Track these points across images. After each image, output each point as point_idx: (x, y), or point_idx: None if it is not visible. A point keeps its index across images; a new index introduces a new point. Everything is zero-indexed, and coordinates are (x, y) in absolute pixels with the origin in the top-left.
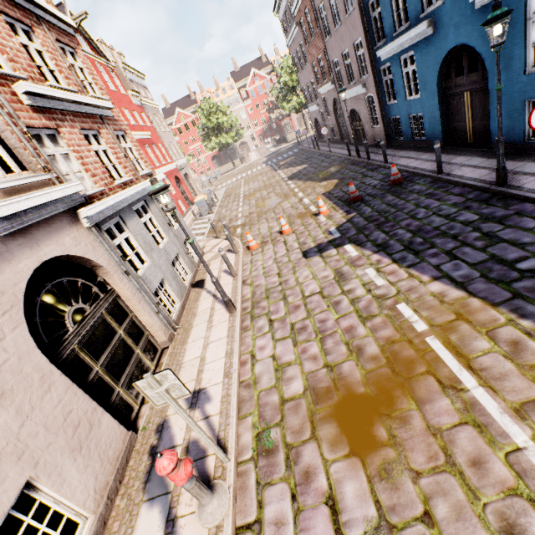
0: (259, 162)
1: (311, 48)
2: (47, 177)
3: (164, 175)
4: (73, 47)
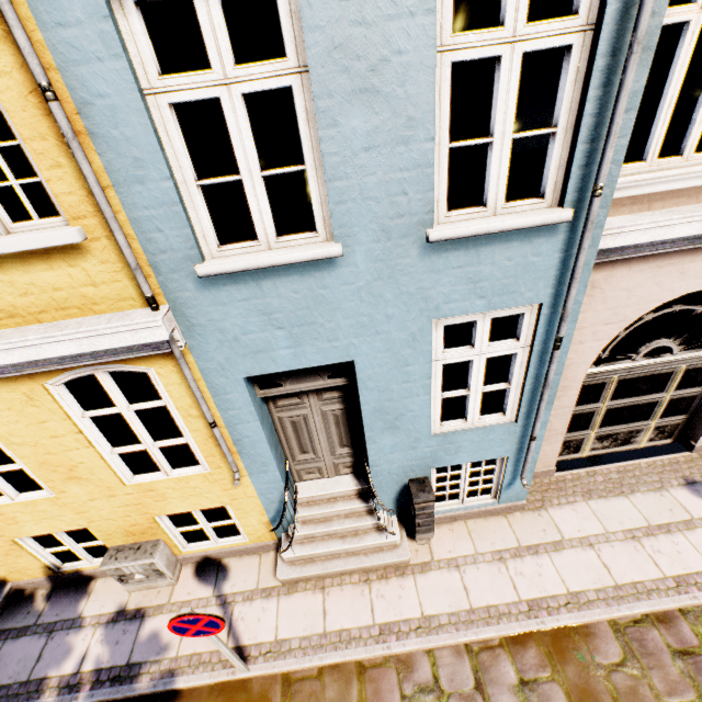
0: None
1: None
2: None
3: None
4: None
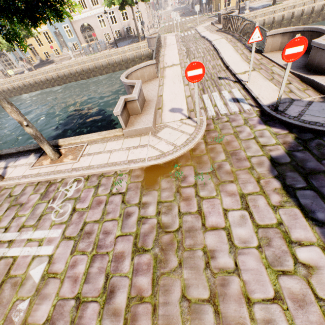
0: (170, 10)
1: None
2: None
3: None
4: None
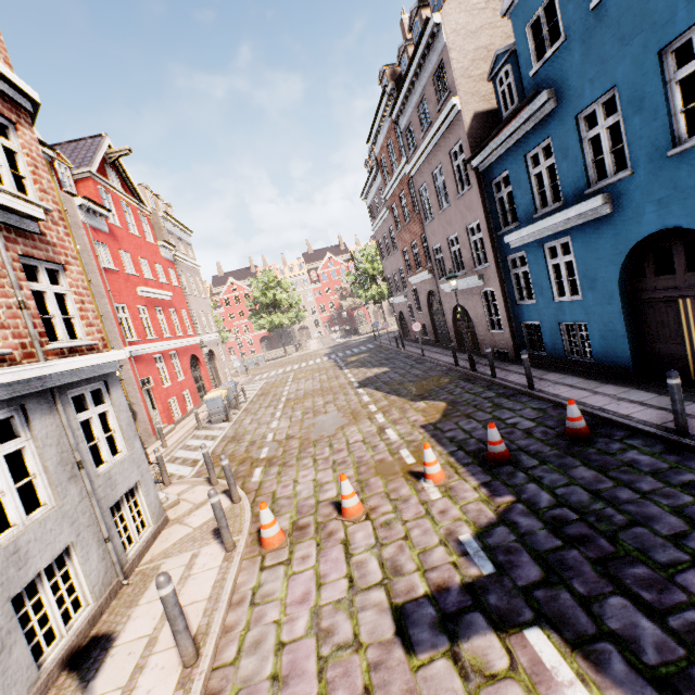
0: (320, 353)
1: (403, 233)
2: None
3: (173, 350)
4: (10, 118)
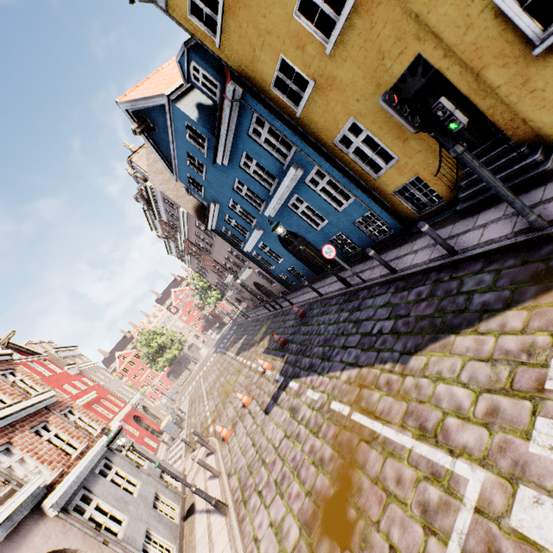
0: (210, 354)
1: (205, 262)
2: (8, 489)
3: (121, 422)
4: (12, 368)
